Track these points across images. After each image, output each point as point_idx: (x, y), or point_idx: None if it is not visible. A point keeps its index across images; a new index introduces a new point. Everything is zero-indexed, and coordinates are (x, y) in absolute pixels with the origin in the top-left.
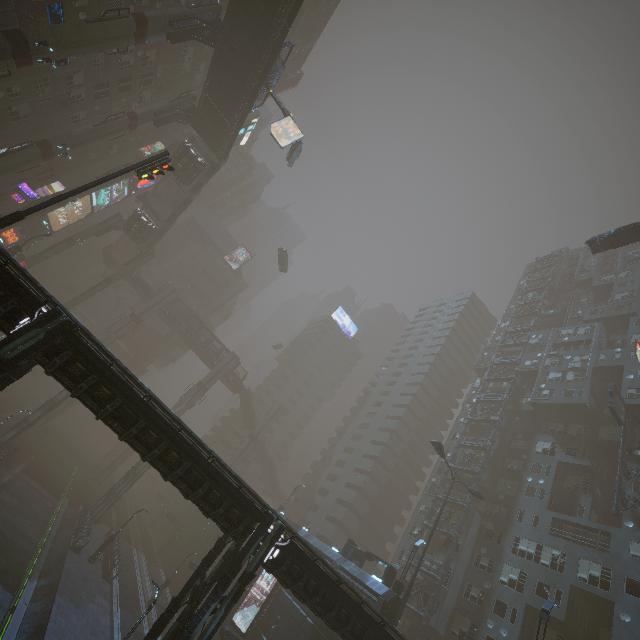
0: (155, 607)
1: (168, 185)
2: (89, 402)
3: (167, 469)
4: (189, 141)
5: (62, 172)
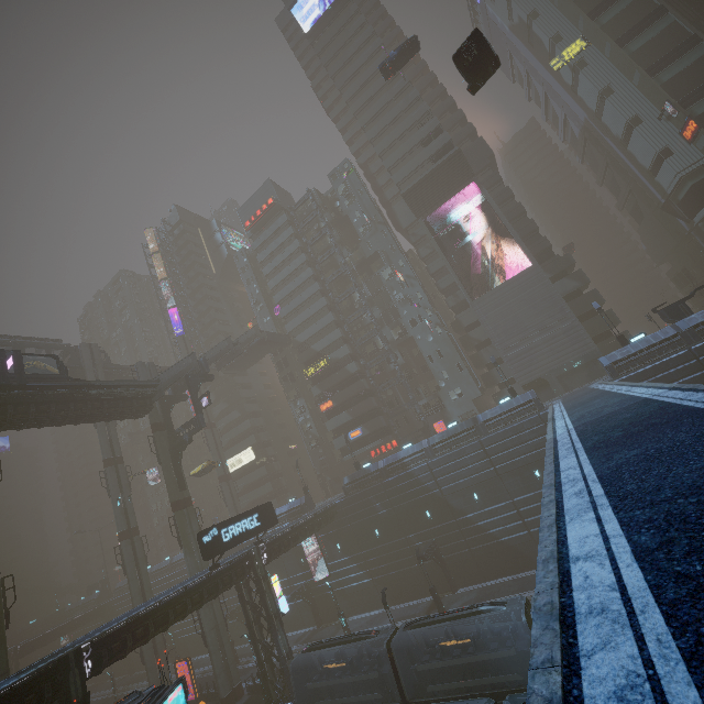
0: None
1: None
2: None
3: None
4: None
5: None
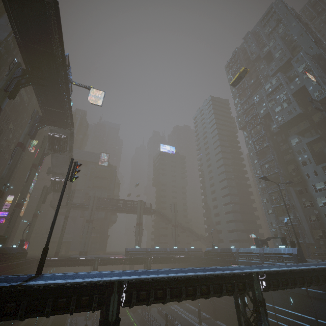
0: (202, 322)
1: (56, 158)
2: (157, 302)
3: (205, 295)
4: (50, 132)
5: (6, 192)
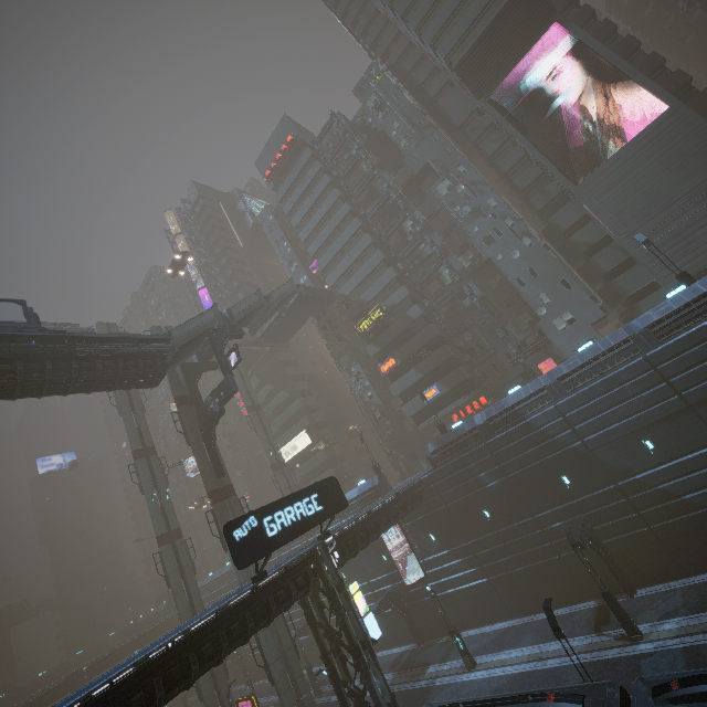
0: None
1: None
2: None
3: None
4: None
5: None
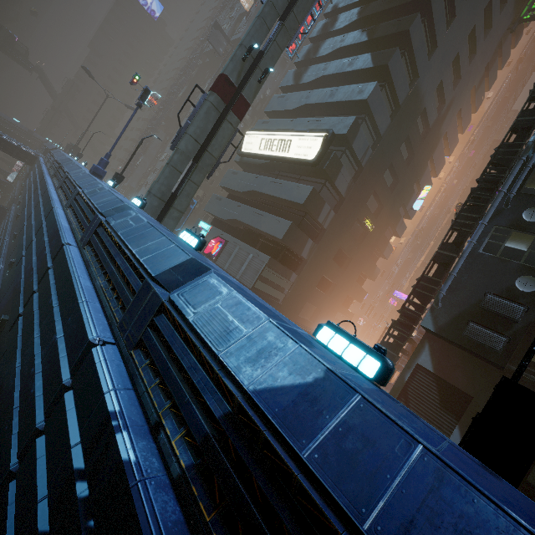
0: None
1: None
2: None
3: None
4: None
5: None
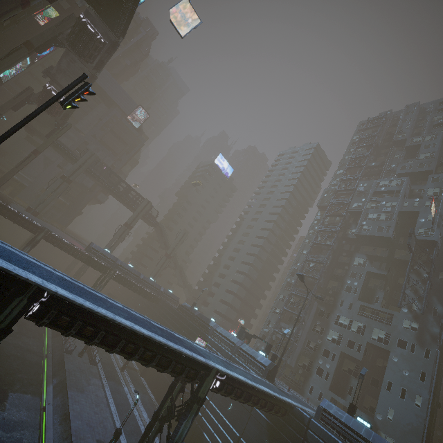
0: (125, 369)
1: (71, 61)
2: (79, 338)
3: (144, 362)
4: (84, 15)
5: None
